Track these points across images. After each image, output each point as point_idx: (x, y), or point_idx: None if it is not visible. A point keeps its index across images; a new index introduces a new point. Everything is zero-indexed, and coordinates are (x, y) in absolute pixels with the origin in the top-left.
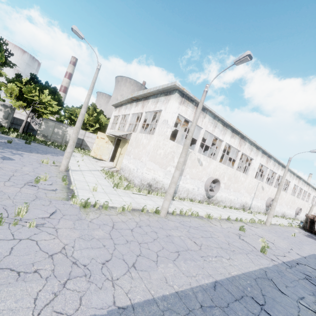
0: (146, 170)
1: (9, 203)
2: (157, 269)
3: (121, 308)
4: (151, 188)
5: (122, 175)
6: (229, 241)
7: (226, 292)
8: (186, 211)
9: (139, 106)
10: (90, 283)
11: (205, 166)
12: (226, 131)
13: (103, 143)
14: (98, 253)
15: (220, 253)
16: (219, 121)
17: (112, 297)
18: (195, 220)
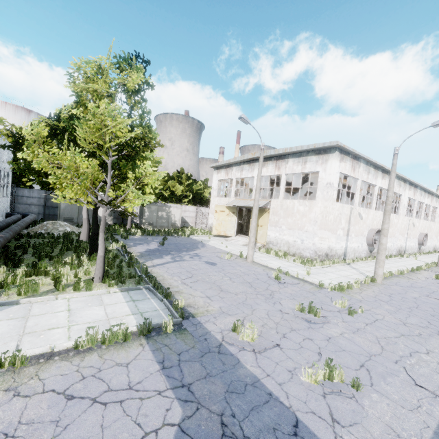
0: (319, 240)
1: (316, 301)
2: None
3: None
4: (327, 257)
5: (280, 249)
6: None
7: None
8: (385, 272)
9: (271, 167)
10: None
11: (364, 219)
12: (377, 174)
13: (225, 217)
14: (416, 319)
15: None
16: (371, 166)
17: None
18: (399, 280)
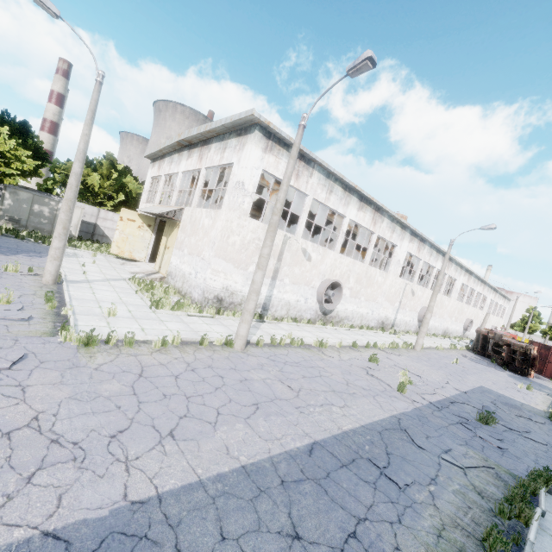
0: (211, 274)
1: None
2: (215, 434)
3: (137, 503)
4: (222, 304)
5: (171, 284)
6: (349, 379)
7: (328, 456)
8: (281, 338)
9: (195, 157)
10: (83, 470)
11: (315, 262)
12: (349, 199)
13: (134, 230)
14: (106, 419)
15: (331, 399)
16: (338, 182)
17: (122, 488)
18: (297, 352)
